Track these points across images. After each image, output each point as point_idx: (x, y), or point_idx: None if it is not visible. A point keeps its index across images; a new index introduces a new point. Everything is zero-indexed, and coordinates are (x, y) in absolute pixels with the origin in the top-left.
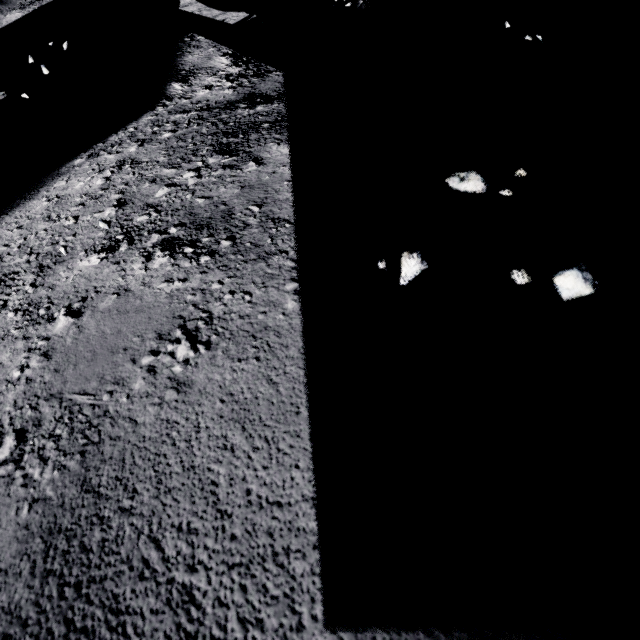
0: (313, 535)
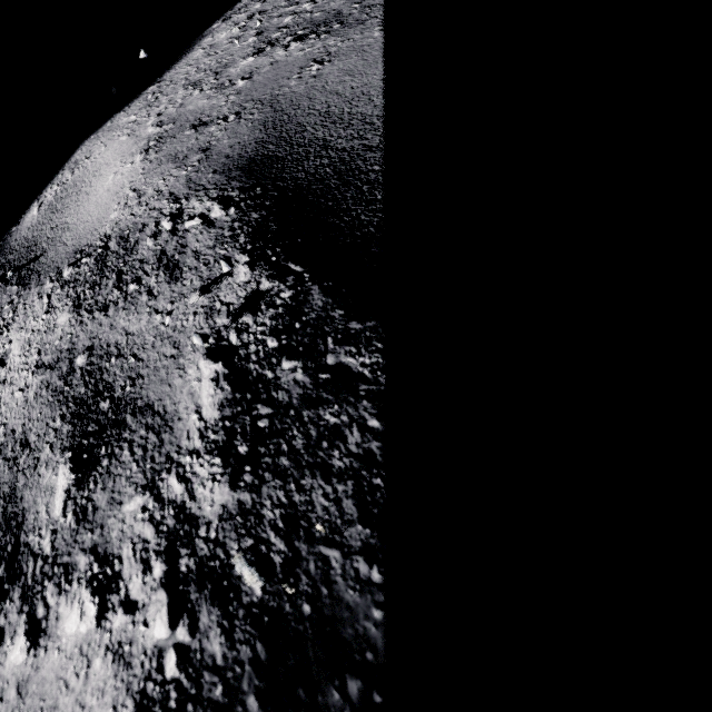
0: (380, 86)
